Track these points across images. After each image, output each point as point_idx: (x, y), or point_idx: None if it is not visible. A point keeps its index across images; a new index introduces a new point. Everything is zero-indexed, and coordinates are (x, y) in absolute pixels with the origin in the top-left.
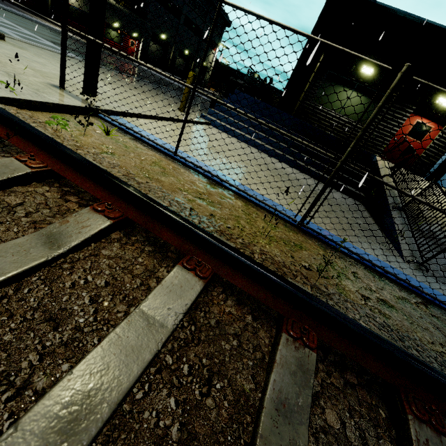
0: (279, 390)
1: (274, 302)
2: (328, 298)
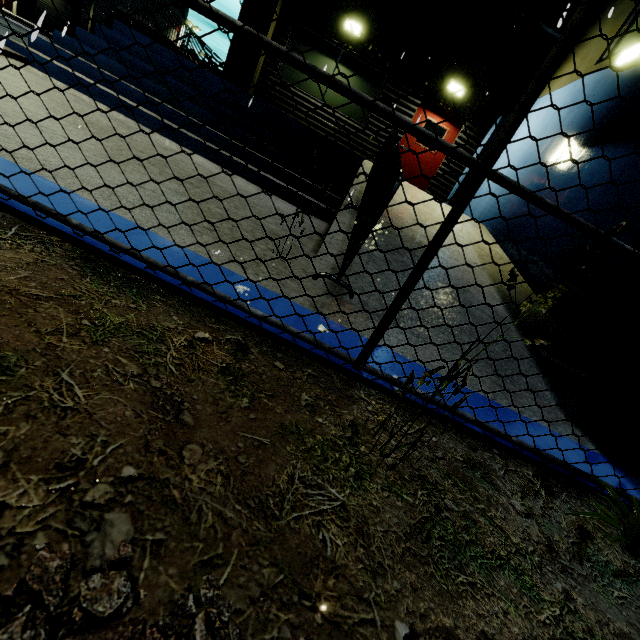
0: None
1: None
2: None
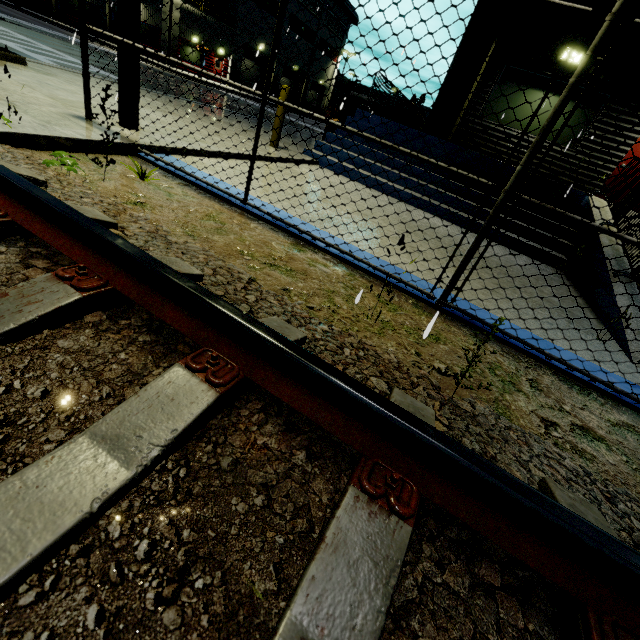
0: (317, 598)
1: (346, 429)
2: (473, 423)
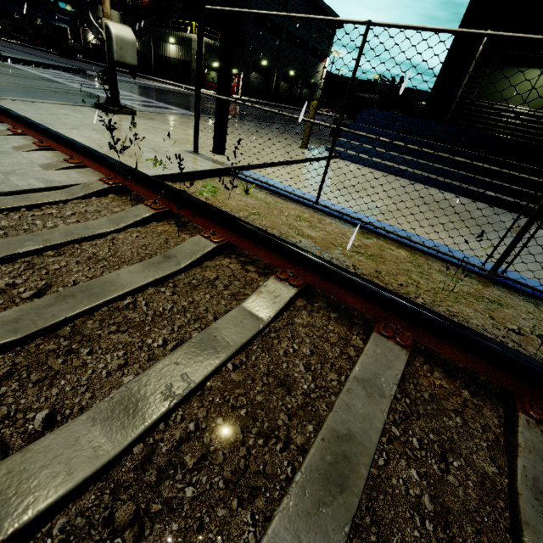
0: (533, 478)
1: (498, 376)
2: None
